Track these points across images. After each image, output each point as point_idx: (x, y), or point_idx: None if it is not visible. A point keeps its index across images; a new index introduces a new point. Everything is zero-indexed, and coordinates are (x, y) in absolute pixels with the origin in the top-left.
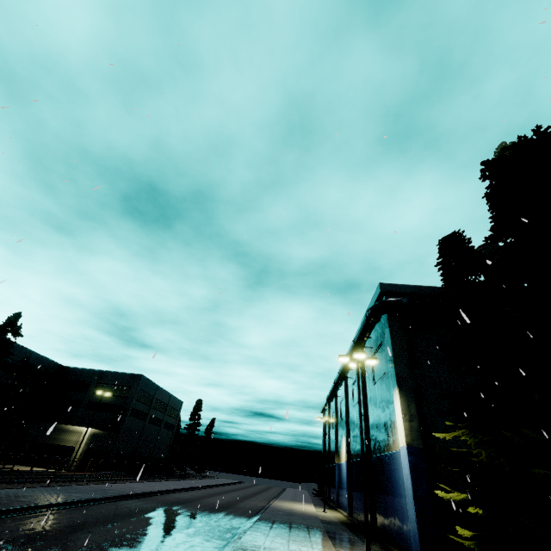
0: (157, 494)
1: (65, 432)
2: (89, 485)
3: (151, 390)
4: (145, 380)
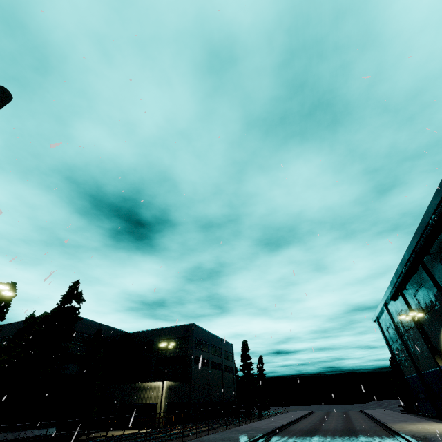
0: (261, 441)
1: (144, 390)
2: (184, 441)
3: (205, 337)
4: (197, 328)
